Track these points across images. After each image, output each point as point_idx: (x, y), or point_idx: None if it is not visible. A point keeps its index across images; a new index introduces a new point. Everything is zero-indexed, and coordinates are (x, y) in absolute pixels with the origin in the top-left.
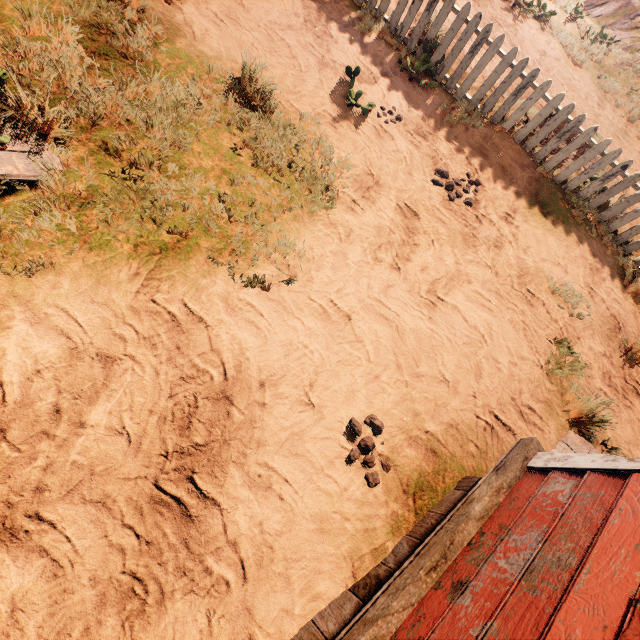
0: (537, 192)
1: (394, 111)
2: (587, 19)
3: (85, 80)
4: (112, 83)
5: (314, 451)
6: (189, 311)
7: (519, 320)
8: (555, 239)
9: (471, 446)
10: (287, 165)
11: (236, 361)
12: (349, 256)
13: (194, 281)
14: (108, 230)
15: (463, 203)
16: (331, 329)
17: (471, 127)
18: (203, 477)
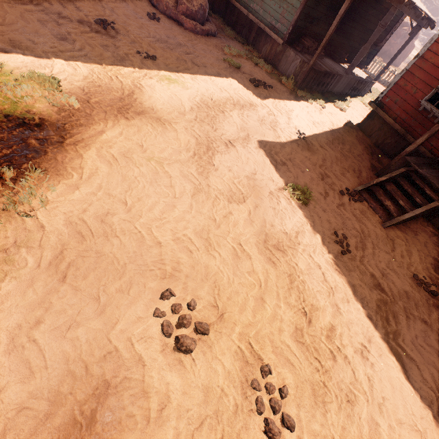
0: None
1: None
2: None
3: None
4: None
5: None
6: None
7: None
8: None
9: None
10: None
11: None
12: None
13: None
14: None
15: None
16: None
17: None
18: None
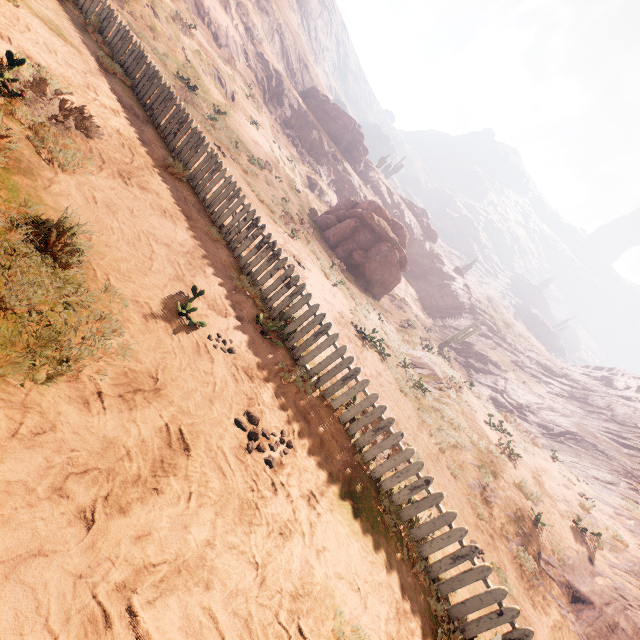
0: (351, 479)
1: (230, 342)
2: (412, 371)
3: None
4: None
5: None
6: None
7: None
8: (360, 547)
9: None
10: (28, 311)
11: None
12: (1, 465)
13: None
14: None
15: (263, 460)
16: None
17: (303, 391)
18: None
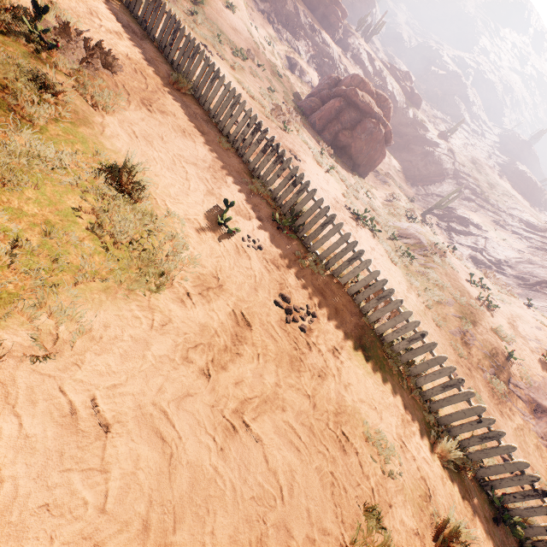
0: (361, 336)
1: (258, 241)
2: (400, 242)
3: None
4: None
5: None
6: None
7: (328, 470)
8: (373, 382)
9: None
10: (129, 241)
11: None
12: (152, 347)
13: None
14: None
15: (298, 327)
16: (68, 442)
17: (317, 273)
18: None
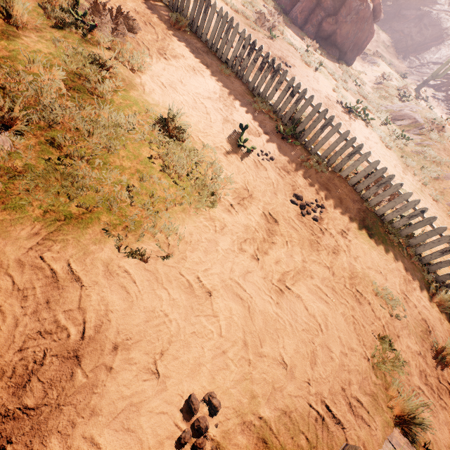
0: (364, 219)
1: (269, 154)
2: (393, 125)
3: (56, 101)
4: (75, 105)
5: (147, 427)
6: (70, 270)
7: (350, 314)
8: (377, 253)
9: (302, 438)
10: (186, 174)
11: (98, 321)
12: (220, 244)
13: (85, 246)
14: (27, 197)
15: (311, 218)
16: (193, 302)
17: (320, 171)
18: (17, 449)
